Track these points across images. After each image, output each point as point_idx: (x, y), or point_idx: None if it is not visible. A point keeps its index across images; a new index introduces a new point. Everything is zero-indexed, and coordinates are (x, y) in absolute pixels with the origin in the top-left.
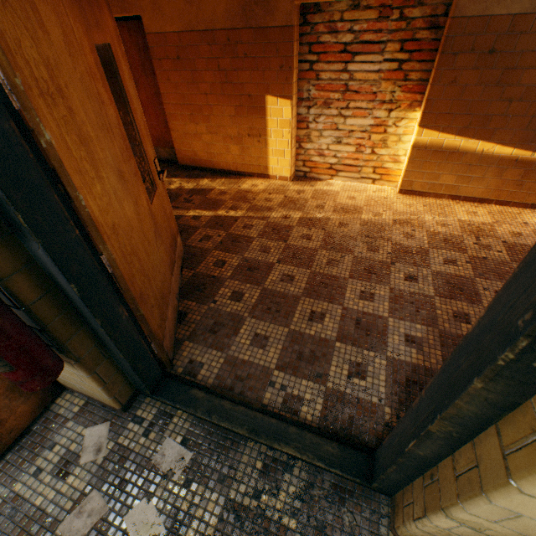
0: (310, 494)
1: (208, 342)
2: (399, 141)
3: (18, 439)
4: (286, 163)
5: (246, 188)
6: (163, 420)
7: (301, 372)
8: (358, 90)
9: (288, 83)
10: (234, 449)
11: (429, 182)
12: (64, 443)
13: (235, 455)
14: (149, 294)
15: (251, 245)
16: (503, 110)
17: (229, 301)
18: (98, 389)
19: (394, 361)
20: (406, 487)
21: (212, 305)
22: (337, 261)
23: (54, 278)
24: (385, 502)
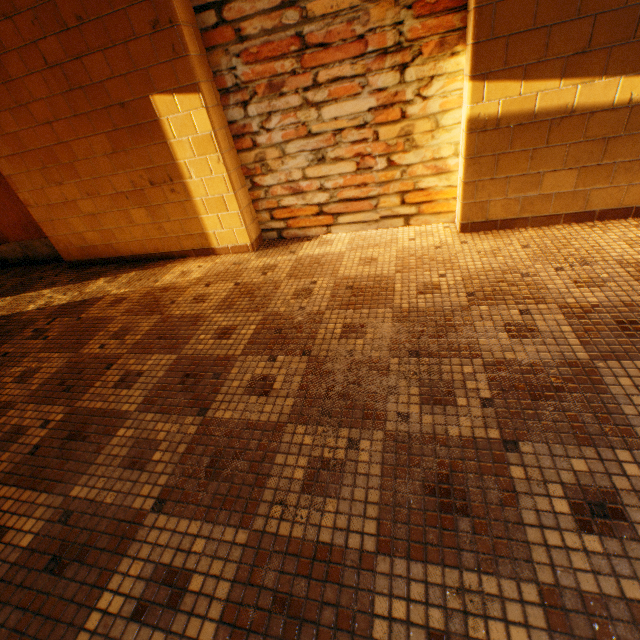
0: None
1: None
2: (436, 130)
3: None
4: (234, 221)
5: (167, 282)
6: None
7: None
8: (326, 40)
9: (180, 56)
10: None
11: (519, 198)
12: None
13: None
14: None
15: (109, 444)
16: None
17: None
18: None
19: None
20: None
21: None
22: (336, 468)
23: None
24: None
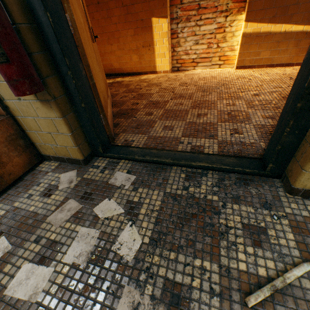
0: (223, 184)
1: (135, 132)
2: (233, 37)
3: (15, 184)
4: (166, 61)
5: (144, 78)
6: (112, 165)
7: (199, 136)
8: (206, 7)
9: (164, 7)
10: (163, 171)
11: (254, 58)
12: (47, 182)
13: (165, 174)
14: (97, 80)
15: (153, 96)
16: (296, 0)
17: (145, 116)
18: (68, 136)
19: (259, 125)
20: (298, 149)
21: (134, 119)
22: (207, 95)
23: (35, 12)
24: (277, 182)
